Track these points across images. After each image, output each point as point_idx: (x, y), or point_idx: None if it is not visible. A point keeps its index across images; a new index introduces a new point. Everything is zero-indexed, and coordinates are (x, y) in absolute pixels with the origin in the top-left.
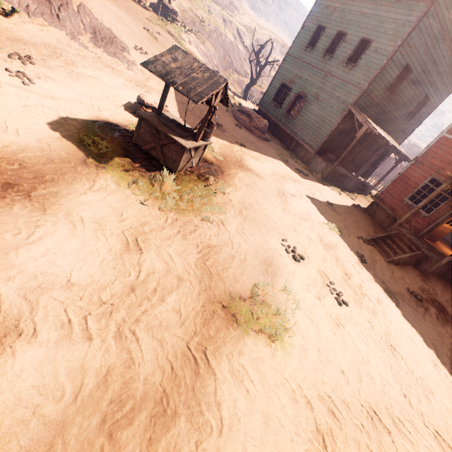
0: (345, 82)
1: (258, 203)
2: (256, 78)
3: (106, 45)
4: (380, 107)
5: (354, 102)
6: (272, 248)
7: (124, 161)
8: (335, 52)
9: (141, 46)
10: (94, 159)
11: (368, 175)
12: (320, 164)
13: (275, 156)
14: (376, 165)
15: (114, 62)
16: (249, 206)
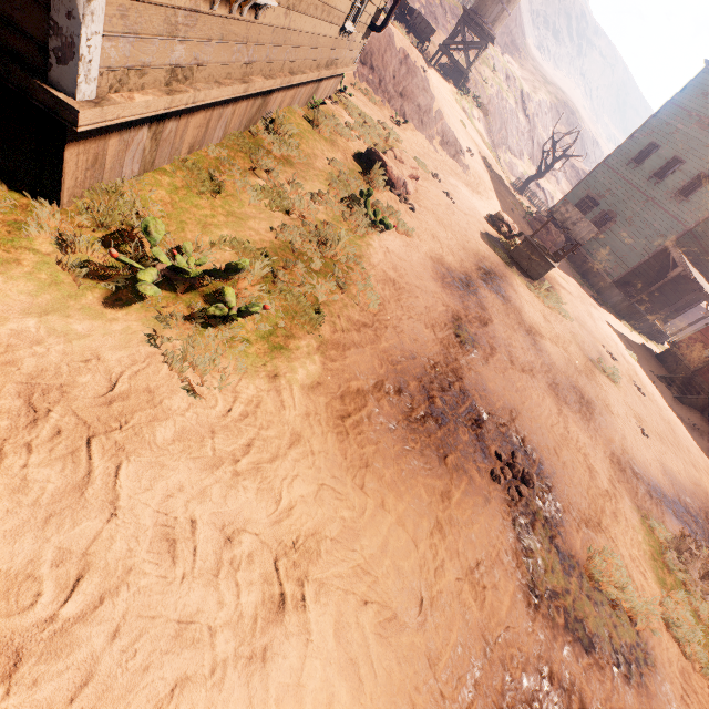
0: (668, 215)
1: (581, 317)
2: (543, 172)
3: (449, 148)
4: (702, 249)
5: (674, 238)
6: (598, 347)
7: (514, 268)
8: (665, 179)
9: (467, 145)
10: (506, 265)
11: (665, 321)
12: (616, 297)
13: (571, 278)
14: (680, 312)
15: (453, 165)
16: (577, 317)
